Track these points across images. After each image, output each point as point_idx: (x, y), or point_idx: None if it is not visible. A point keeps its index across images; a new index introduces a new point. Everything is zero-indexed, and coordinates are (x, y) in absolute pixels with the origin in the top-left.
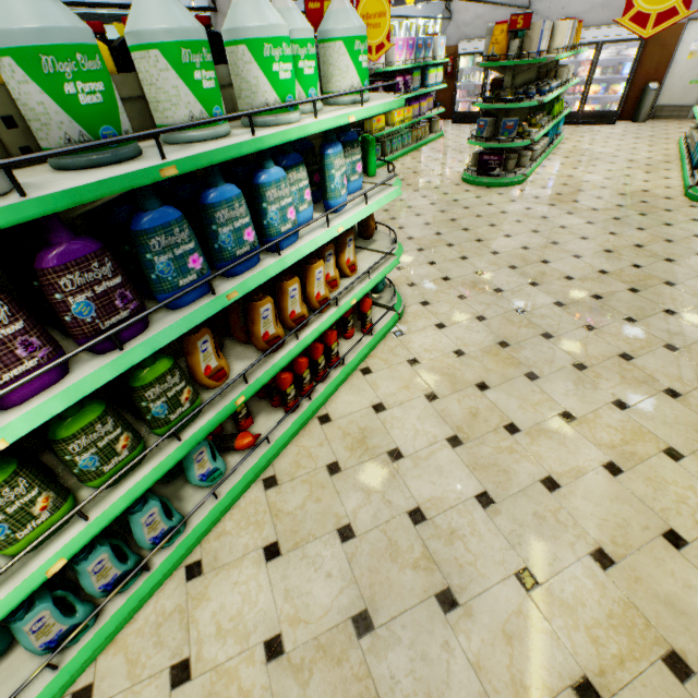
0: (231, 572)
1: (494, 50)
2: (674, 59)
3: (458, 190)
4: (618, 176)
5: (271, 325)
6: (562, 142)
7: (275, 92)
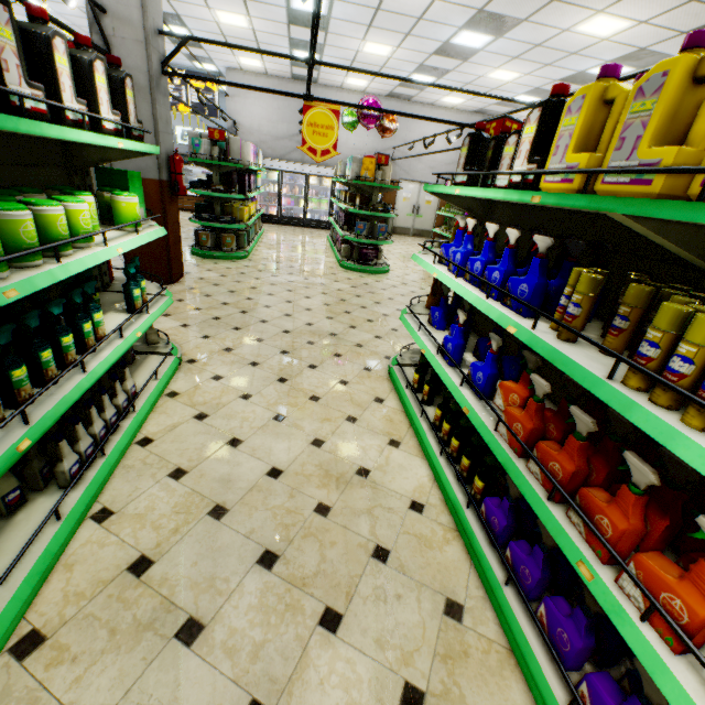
0: None
1: (367, 174)
2: (397, 200)
3: (354, 276)
4: None
5: None
6: None
7: None
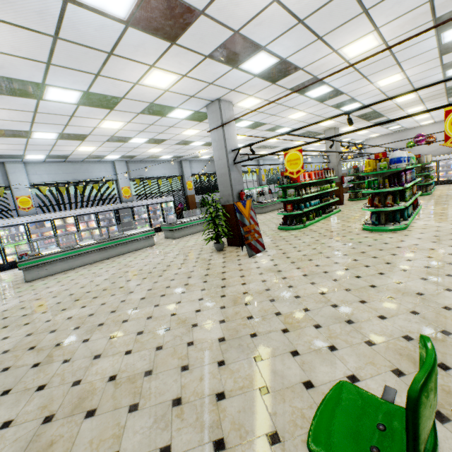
0: (424, 218)
1: None
2: None
3: None
4: None
5: (414, 191)
6: (436, 188)
7: (413, 162)
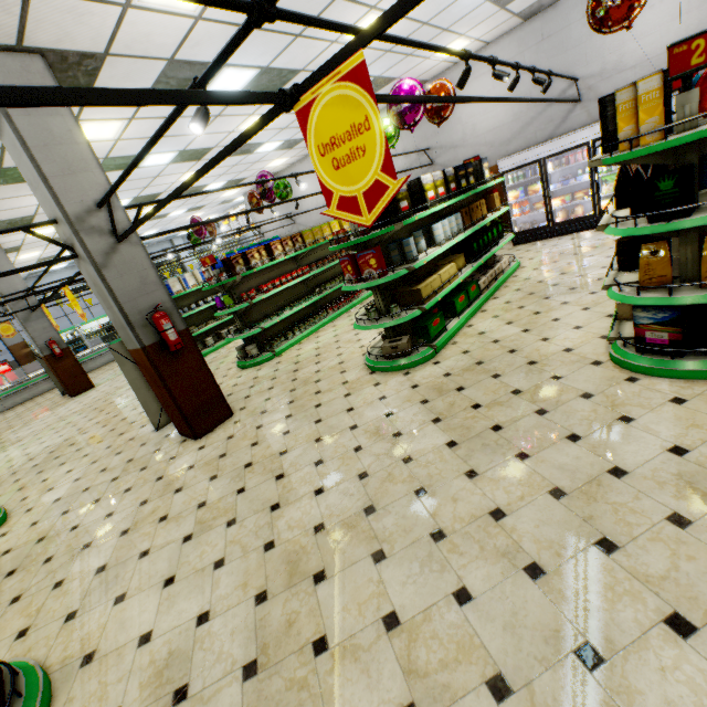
0: None
1: None
2: None
3: None
4: None
5: None
6: None
7: None
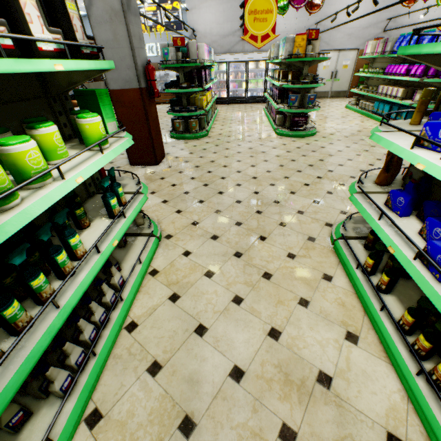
0: None
1: (299, 51)
2: (317, 69)
3: (288, 141)
4: (353, 124)
5: None
6: None
7: None
